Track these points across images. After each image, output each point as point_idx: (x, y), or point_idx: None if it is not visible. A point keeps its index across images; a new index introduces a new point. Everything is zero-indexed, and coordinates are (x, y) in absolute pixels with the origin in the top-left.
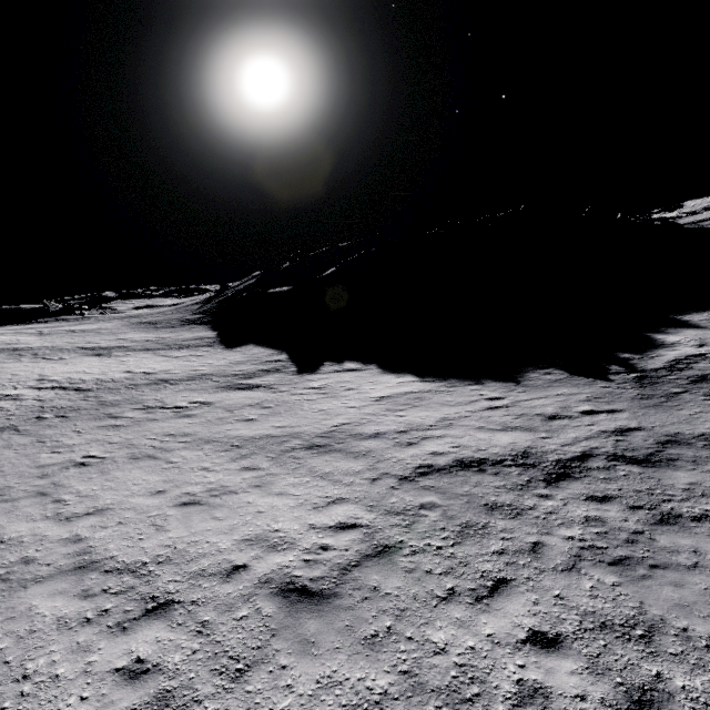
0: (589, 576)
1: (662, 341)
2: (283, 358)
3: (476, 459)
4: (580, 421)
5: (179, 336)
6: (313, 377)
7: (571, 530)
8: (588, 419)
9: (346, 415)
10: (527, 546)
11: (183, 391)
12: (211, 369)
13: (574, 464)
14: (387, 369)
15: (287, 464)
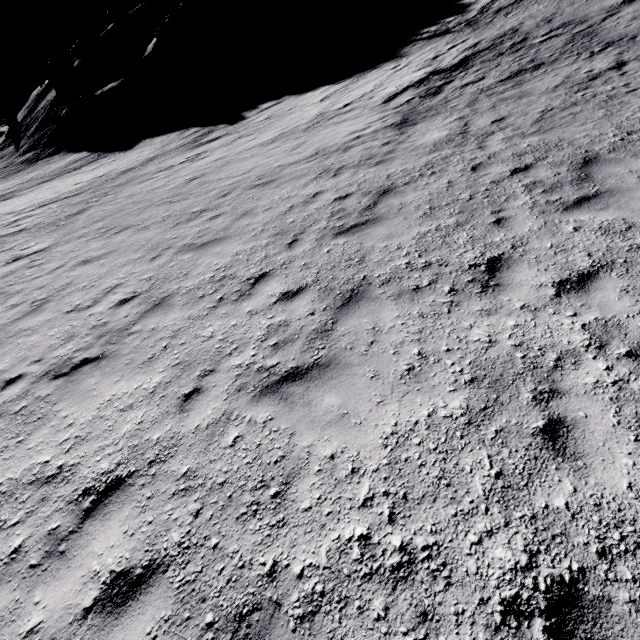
0: (490, 77)
1: (469, 2)
2: (198, 130)
3: (414, 83)
4: (451, 52)
5: (48, 169)
6: (250, 119)
7: (476, 74)
8: (454, 50)
9: (314, 111)
10: (463, 84)
11: (163, 161)
12: (150, 155)
13: (460, 63)
14: (301, 93)
15: (317, 129)
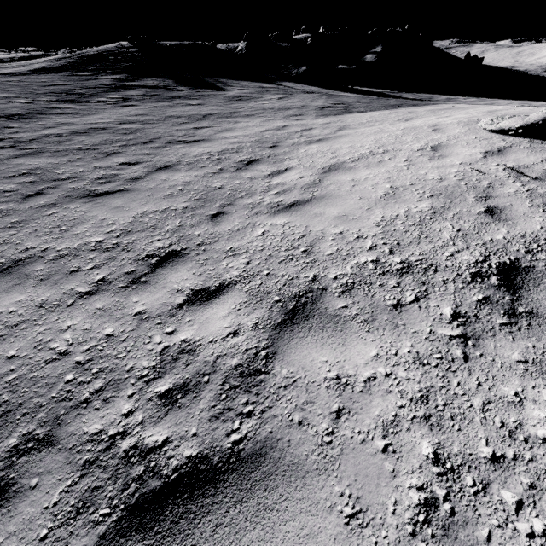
0: None
1: None
2: None
3: None
4: None
5: None
6: None
7: None
8: None
9: None
10: None
11: None
12: None
13: None
14: None
15: None
